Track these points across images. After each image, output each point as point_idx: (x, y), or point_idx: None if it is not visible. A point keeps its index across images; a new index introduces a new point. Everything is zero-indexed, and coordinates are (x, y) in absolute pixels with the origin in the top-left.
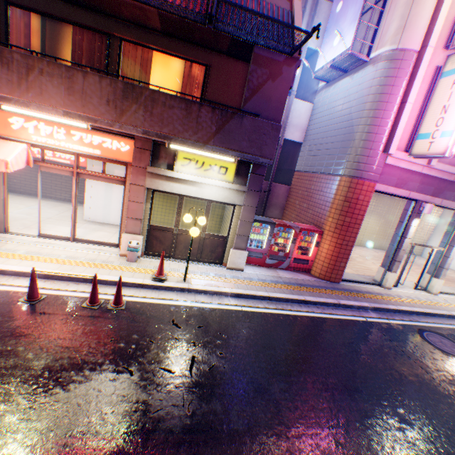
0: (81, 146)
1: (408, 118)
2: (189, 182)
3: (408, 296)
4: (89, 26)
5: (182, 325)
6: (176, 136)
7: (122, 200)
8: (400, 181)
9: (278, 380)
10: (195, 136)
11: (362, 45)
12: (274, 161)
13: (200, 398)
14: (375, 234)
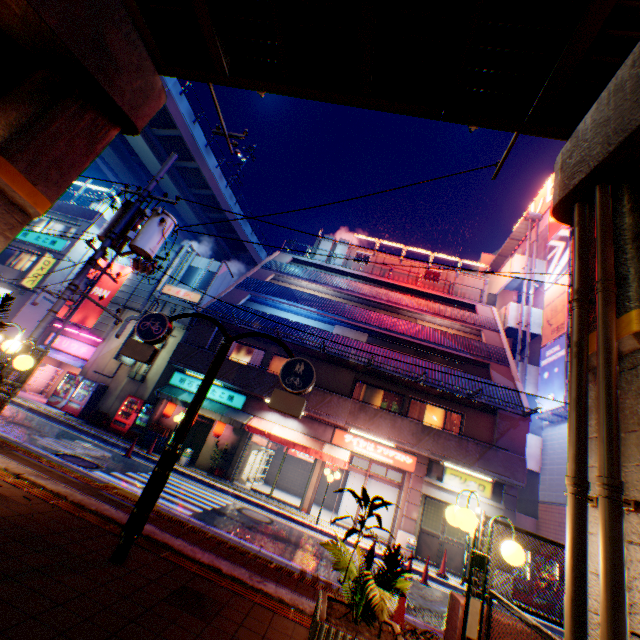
0: (381, 456)
1: None
2: (454, 492)
3: None
4: (395, 390)
5: None
6: (451, 457)
7: None
8: None
9: None
10: (464, 459)
11: None
12: None
13: None
14: None
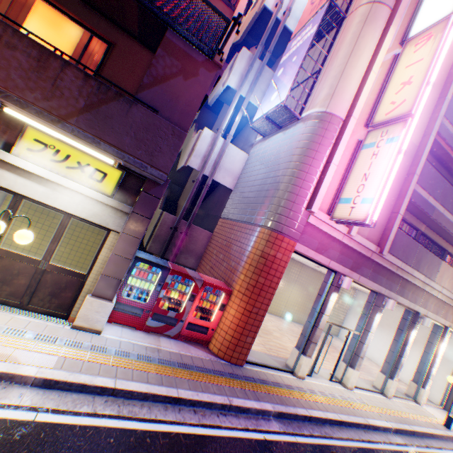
0: None
1: (332, 180)
2: (36, 176)
3: (322, 391)
4: None
5: None
6: (10, 92)
7: None
8: (322, 246)
9: None
10: (45, 103)
11: (297, 107)
12: (199, 199)
13: None
14: (297, 305)
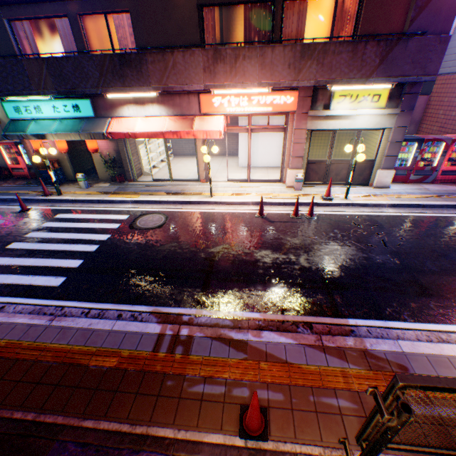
0: (258, 108)
1: None
2: (343, 117)
3: None
4: (259, 0)
5: (361, 225)
6: (341, 79)
7: (265, 146)
8: None
9: (453, 252)
10: (358, 74)
11: None
12: None
13: (400, 257)
14: None
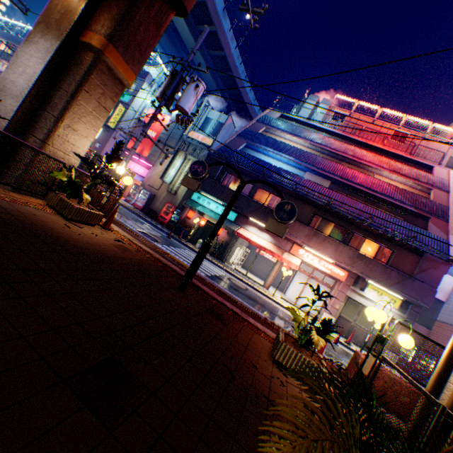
0: (322, 267)
1: None
2: (370, 300)
3: None
4: (342, 226)
5: None
6: (375, 278)
7: (309, 294)
8: None
9: None
10: (384, 281)
11: None
12: None
13: None
14: None
